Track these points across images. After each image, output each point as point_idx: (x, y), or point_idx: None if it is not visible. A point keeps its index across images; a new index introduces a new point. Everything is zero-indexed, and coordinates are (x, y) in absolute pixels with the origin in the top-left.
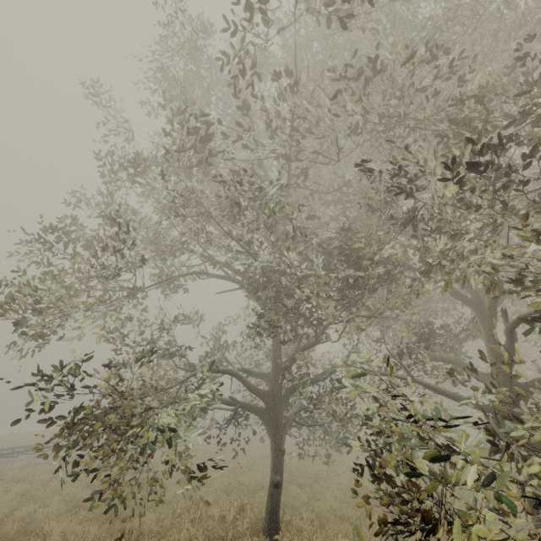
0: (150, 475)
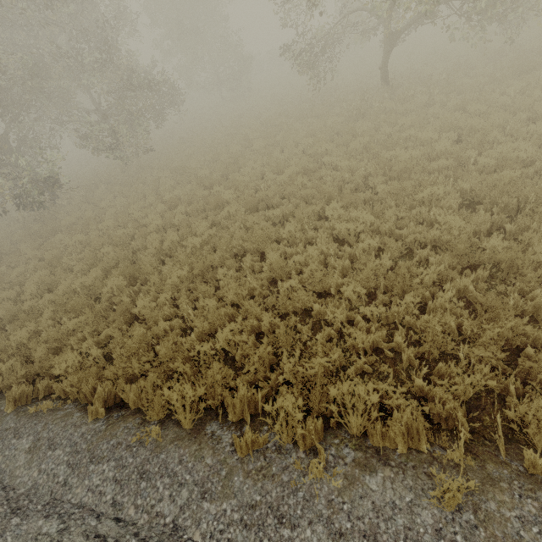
0: None
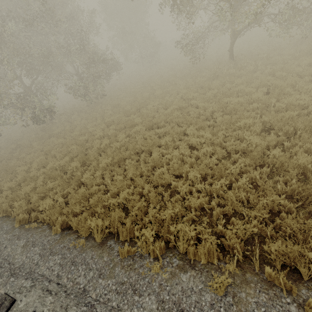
0: None
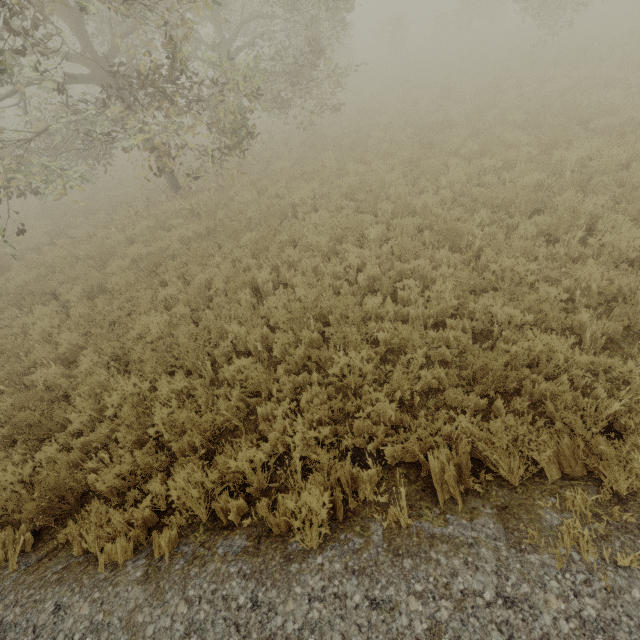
0: None
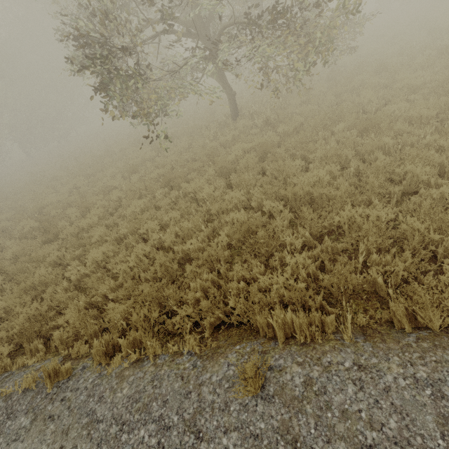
0: (80, 207)
